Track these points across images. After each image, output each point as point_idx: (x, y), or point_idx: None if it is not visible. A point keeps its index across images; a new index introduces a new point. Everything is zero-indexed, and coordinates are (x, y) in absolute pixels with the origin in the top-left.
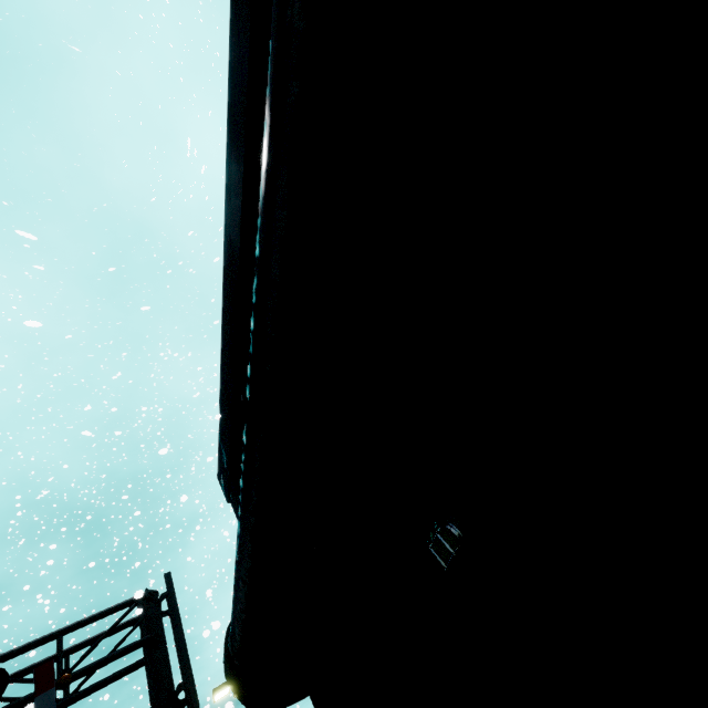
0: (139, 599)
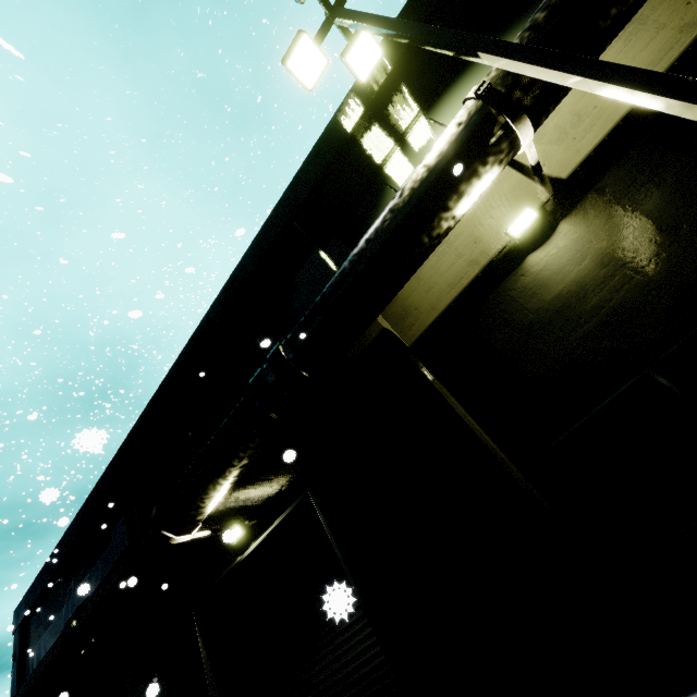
0: None
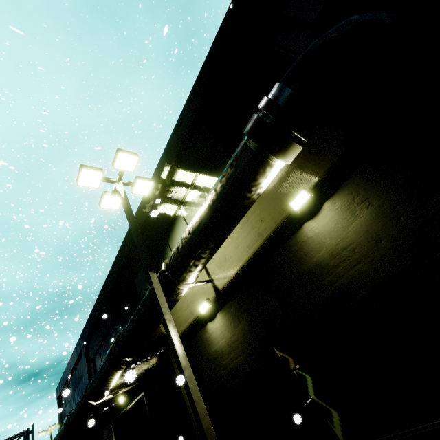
0: (25, 431)
